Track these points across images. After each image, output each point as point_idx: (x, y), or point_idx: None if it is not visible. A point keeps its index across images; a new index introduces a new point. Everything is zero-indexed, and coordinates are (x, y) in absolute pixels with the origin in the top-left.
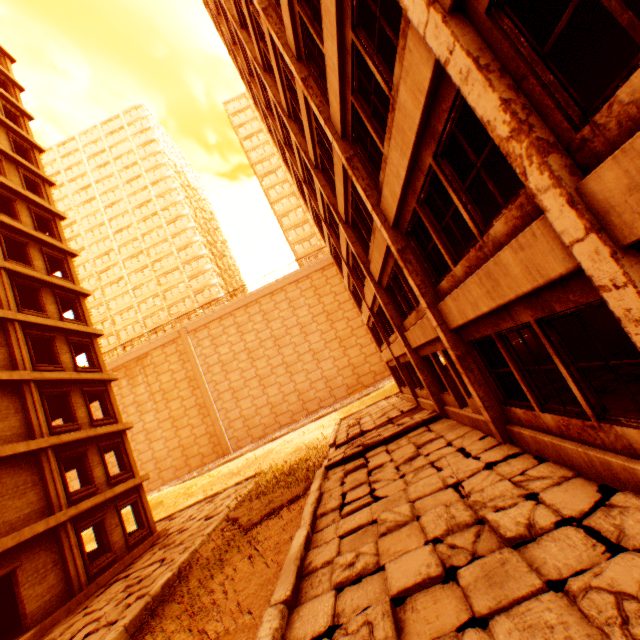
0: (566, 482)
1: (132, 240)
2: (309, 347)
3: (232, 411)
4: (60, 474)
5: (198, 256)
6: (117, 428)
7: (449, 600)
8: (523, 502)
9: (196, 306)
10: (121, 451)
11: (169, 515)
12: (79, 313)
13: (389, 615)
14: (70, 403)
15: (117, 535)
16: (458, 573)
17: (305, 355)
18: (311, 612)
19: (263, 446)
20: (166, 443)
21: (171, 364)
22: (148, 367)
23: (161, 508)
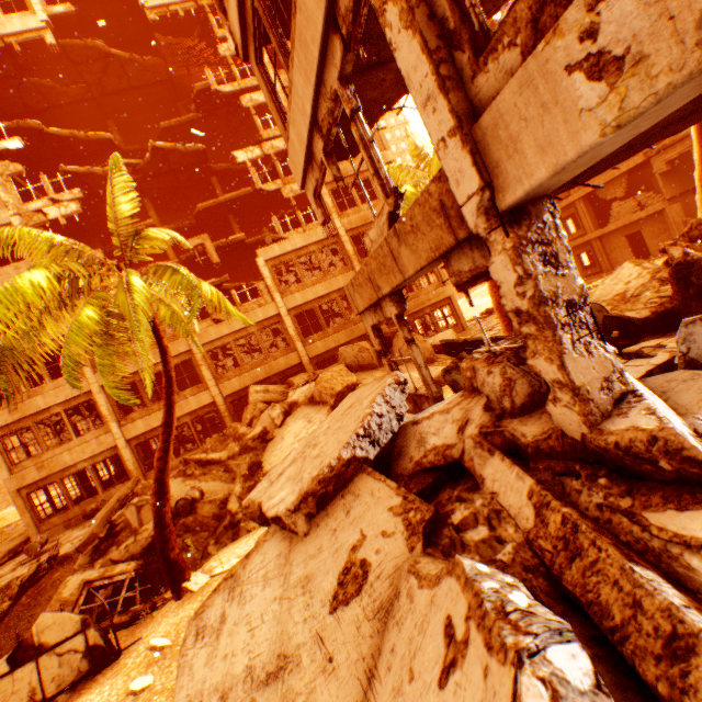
0: None
1: None
2: None
3: None
4: None
5: None
6: None
7: None
8: None
9: None
10: None
11: (10, 524)
12: None
13: None
14: None
15: None
16: None
17: None
18: None
19: None
20: None
21: None
22: None
23: (4, 522)
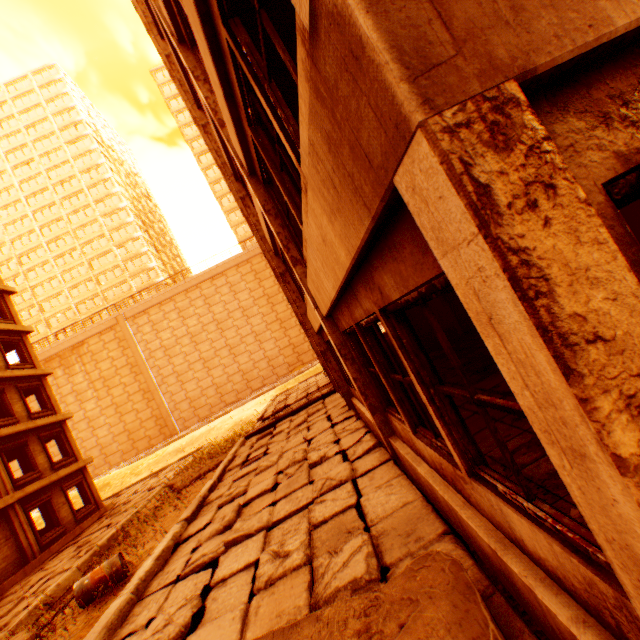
0: (356, 431)
1: (56, 220)
2: (251, 329)
3: (178, 394)
4: (3, 464)
5: (133, 238)
6: (57, 419)
7: (268, 498)
8: (331, 445)
9: (134, 290)
10: (63, 439)
11: (116, 493)
12: (5, 311)
13: (236, 510)
14: (6, 399)
15: (65, 512)
16: (279, 485)
17: (248, 337)
18: (200, 521)
19: (207, 424)
20: (111, 429)
21: (110, 351)
22: (85, 355)
23: (108, 489)
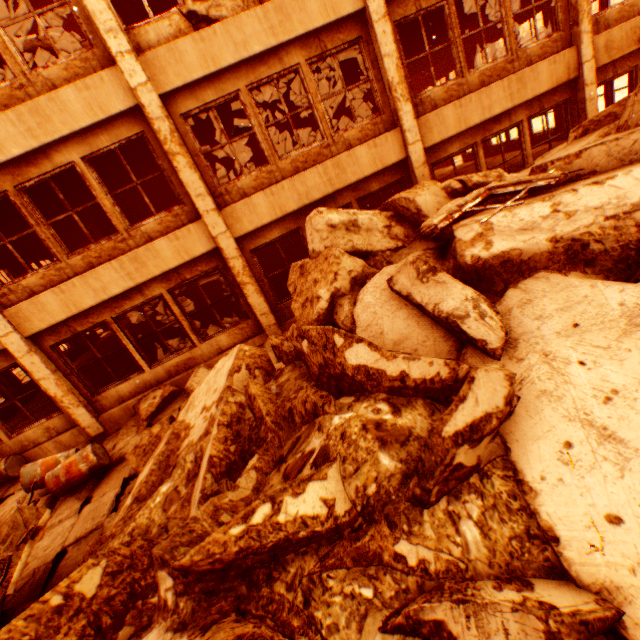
0: None
1: None
2: None
3: None
4: None
5: None
6: None
7: None
8: None
9: None
10: None
11: None
12: None
13: None
14: None
15: None
16: None
17: None
18: None
19: None
20: None
21: None
22: None
23: None
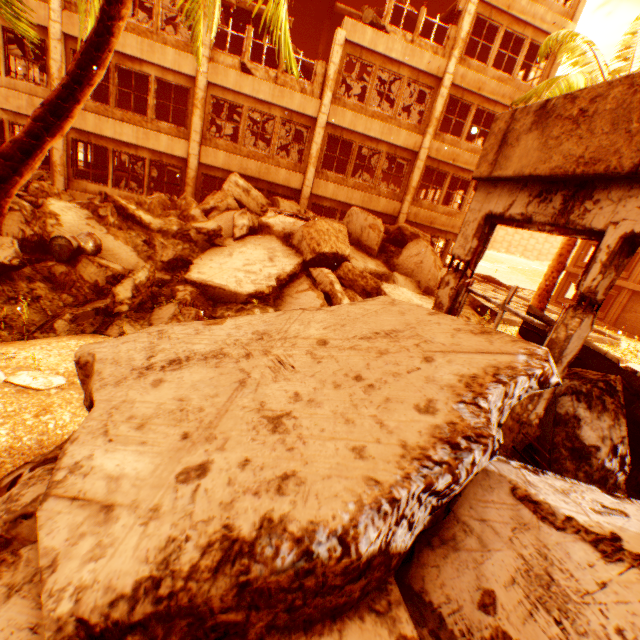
0: None
1: None
2: None
3: None
4: None
5: None
6: None
7: None
8: None
9: None
10: None
11: None
12: None
13: None
14: None
15: None
16: None
17: None
18: None
19: None
20: None
21: None
22: None
23: None
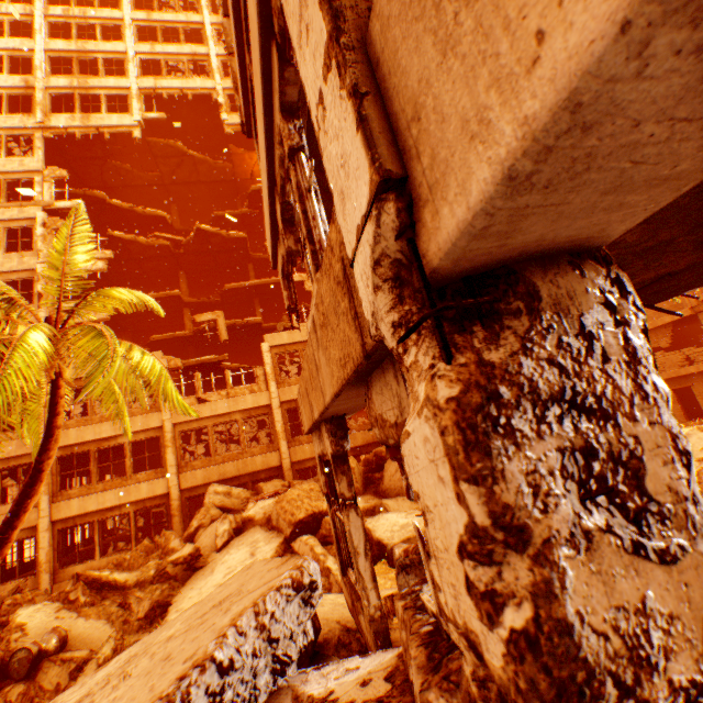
0: None
1: None
2: None
3: None
4: None
5: None
6: None
7: None
8: None
9: None
10: None
11: None
12: None
13: None
14: None
15: None
16: None
17: None
18: None
19: None
20: None
21: None
22: None
23: None
